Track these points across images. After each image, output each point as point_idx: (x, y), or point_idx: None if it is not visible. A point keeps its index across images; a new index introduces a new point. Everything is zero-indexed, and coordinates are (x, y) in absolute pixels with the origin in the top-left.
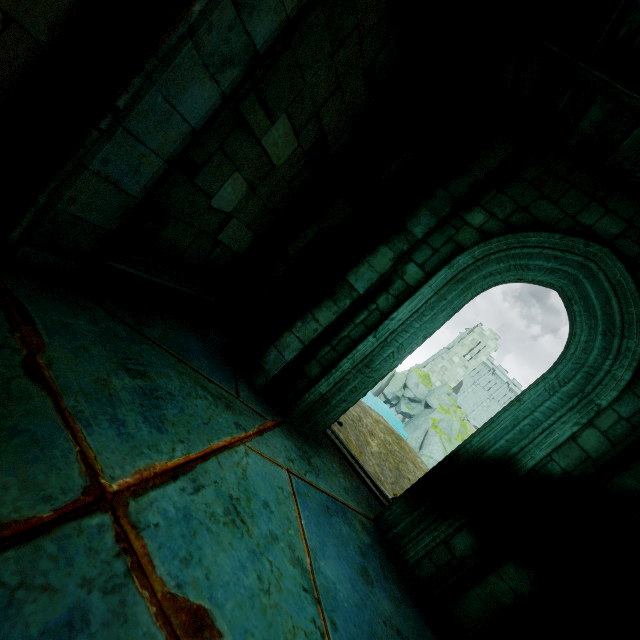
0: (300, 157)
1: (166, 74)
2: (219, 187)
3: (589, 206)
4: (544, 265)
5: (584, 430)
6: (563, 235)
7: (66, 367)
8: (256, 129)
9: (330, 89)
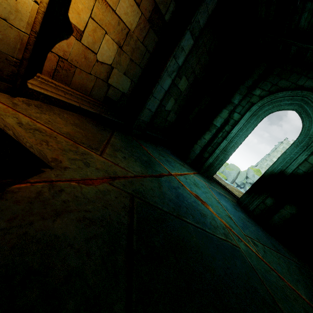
0: (189, 86)
1: (161, 81)
2: (167, 103)
3: (301, 78)
4: (287, 103)
5: (310, 157)
6: (291, 91)
7: (152, 153)
8: (176, 83)
9: (196, 62)
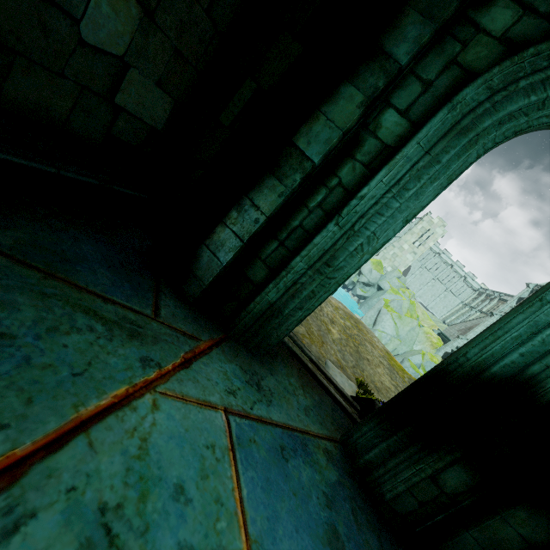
0: None
1: None
2: (85, 1)
3: None
4: None
5: None
6: None
7: None
8: None
9: None
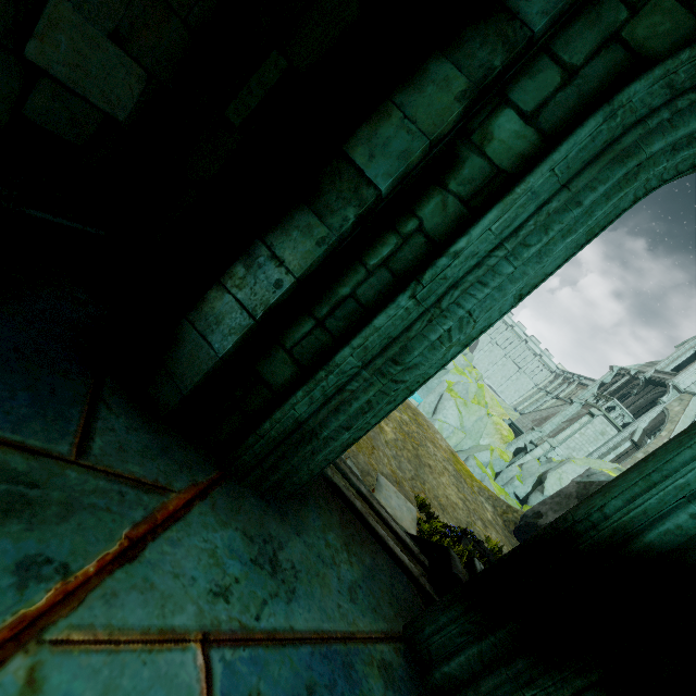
0: None
1: None
2: None
3: None
4: None
5: None
6: None
7: None
8: None
9: None
